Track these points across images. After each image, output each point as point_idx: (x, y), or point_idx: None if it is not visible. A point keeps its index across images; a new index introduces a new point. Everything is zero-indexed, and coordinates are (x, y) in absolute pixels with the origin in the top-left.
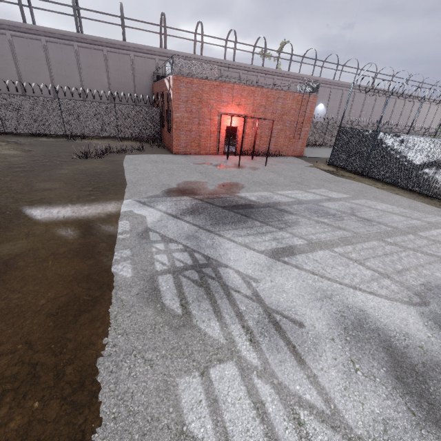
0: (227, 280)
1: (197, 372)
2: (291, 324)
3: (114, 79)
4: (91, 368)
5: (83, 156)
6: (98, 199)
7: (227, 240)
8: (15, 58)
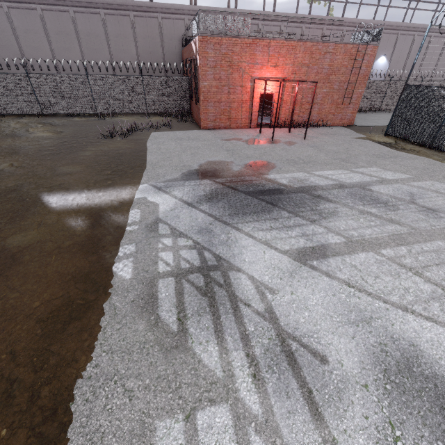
0: (237, 288)
1: (181, 414)
2: (310, 357)
3: (142, 48)
4: (68, 393)
5: (109, 135)
6: (114, 184)
7: (244, 236)
8: (47, 35)
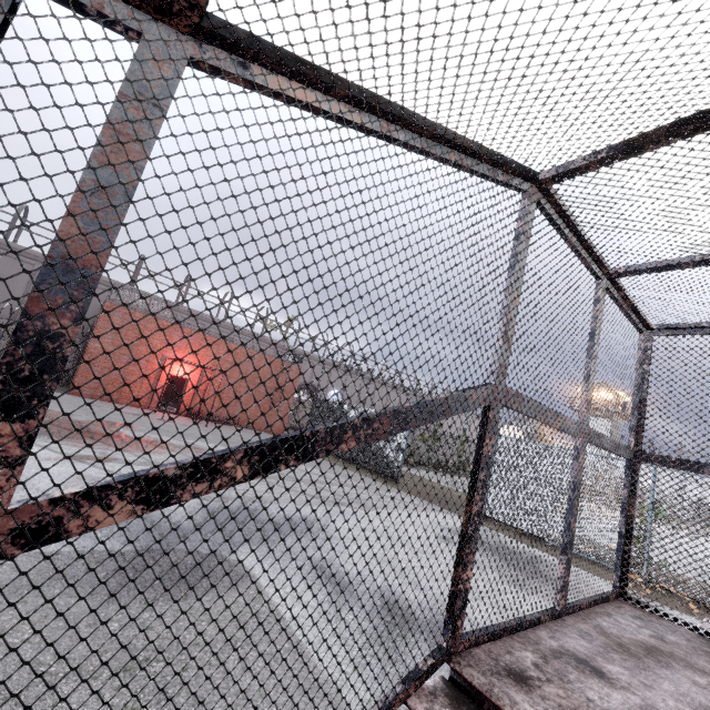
0: None
1: None
2: None
3: None
4: None
5: None
6: None
7: None
8: None
